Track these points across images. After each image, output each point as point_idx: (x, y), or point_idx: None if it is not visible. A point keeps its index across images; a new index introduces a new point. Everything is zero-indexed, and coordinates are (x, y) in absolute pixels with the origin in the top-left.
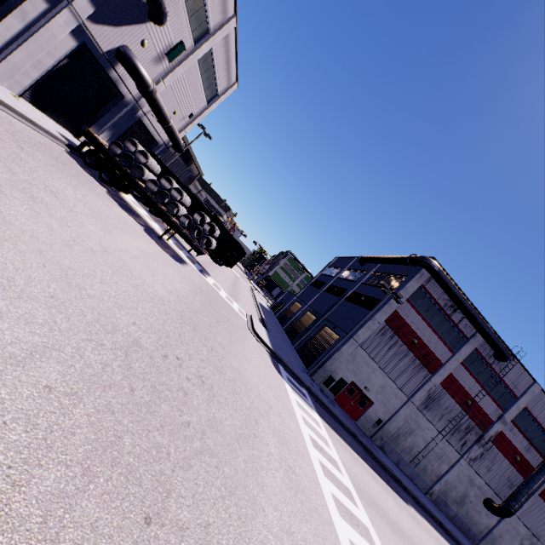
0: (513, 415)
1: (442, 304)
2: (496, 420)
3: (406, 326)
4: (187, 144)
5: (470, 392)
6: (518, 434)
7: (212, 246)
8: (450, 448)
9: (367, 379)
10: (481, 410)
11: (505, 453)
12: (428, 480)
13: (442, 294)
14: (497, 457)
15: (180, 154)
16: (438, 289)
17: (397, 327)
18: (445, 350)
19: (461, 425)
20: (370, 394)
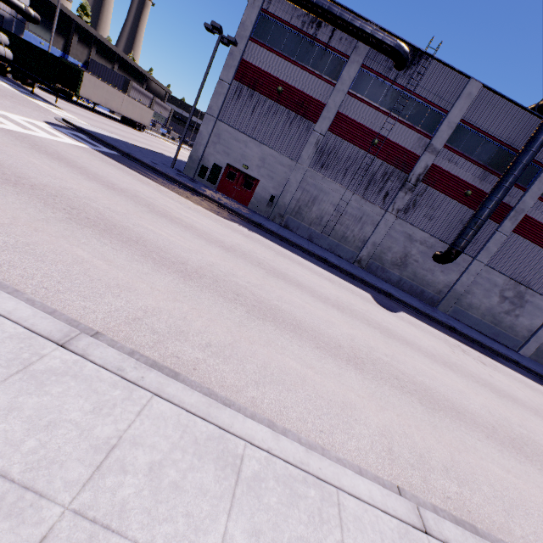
0: (446, 137)
1: (299, 25)
2: (422, 153)
3: (263, 75)
4: (118, 52)
5: (375, 129)
6: (462, 163)
7: None
8: (370, 205)
9: (242, 156)
10: (397, 146)
11: (448, 192)
12: (353, 249)
13: (294, 10)
14: (438, 200)
15: (121, 69)
16: (287, 6)
17: (253, 81)
18: (324, 86)
19: (376, 174)
20: (251, 172)
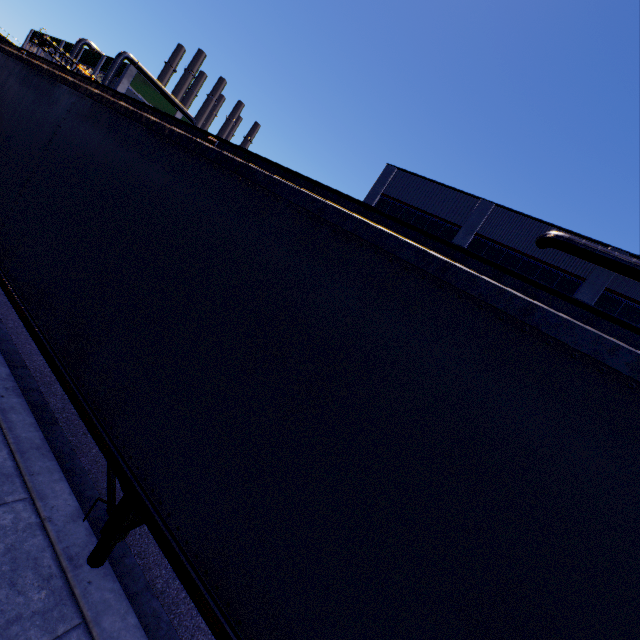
0: None
1: None
2: None
3: None
4: None
5: None
6: None
7: None
8: None
9: None
10: None
11: None
12: None
13: None
14: None
15: None
16: None
17: None
18: None
19: None
20: None
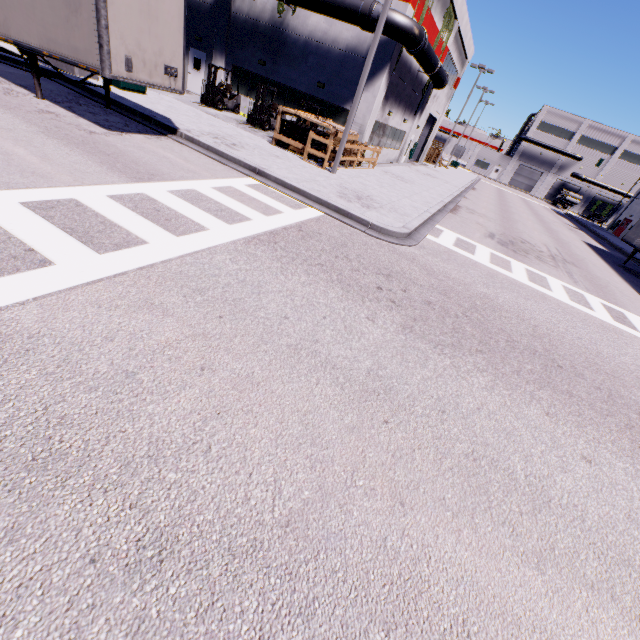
0: None
1: None
2: None
3: None
4: None
5: None
6: None
7: (568, 199)
8: None
9: (633, 211)
10: None
11: None
12: None
13: None
14: None
15: None
16: None
17: None
18: None
19: None
20: (631, 218)
